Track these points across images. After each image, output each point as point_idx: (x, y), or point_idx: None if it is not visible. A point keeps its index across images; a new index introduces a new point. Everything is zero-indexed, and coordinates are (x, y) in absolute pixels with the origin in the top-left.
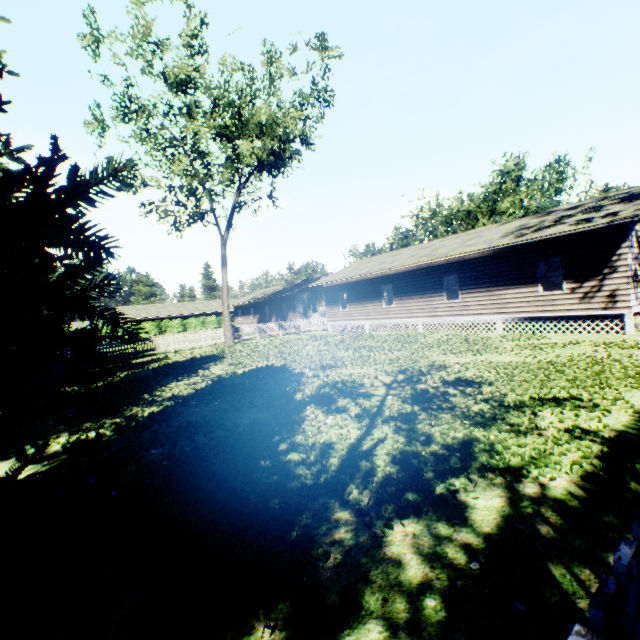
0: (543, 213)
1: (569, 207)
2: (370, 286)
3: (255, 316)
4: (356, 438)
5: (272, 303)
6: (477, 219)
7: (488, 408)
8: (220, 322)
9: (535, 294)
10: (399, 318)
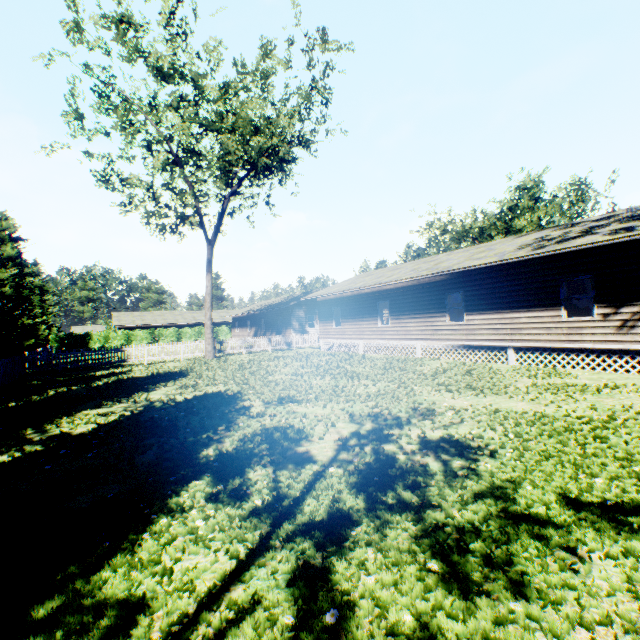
0: (567, 225)
1: (599, 218)
2: (365, 302)
3: (251, 329)
4: (204, 593)
5: (268, 316)
6: (491, 237)
7: (483, 519)
8: (217, 333)
9: (557, 319)
10: (395, 339)
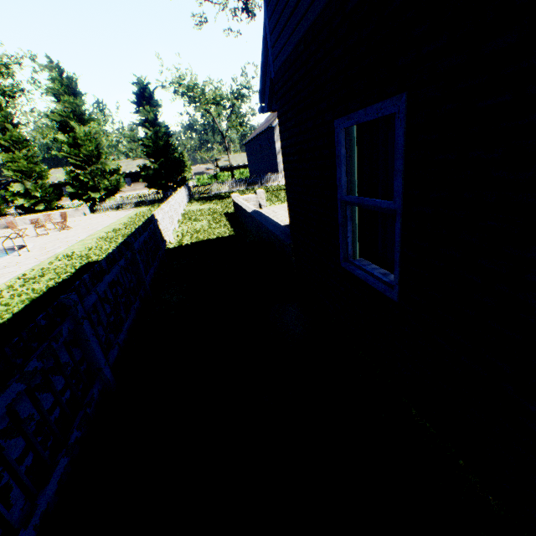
0: (147, 158)
1: None
2: None
3: None
4: None
5: None
6: None
7: None
8: None
9: None
10: None
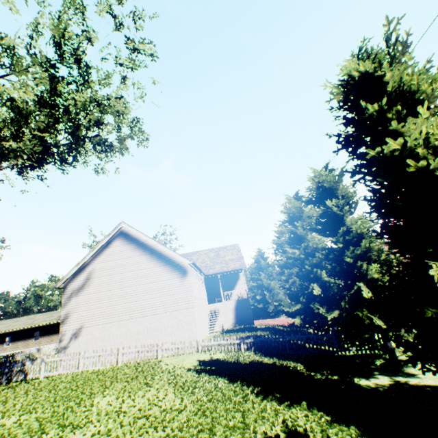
0: None
1: None
2: (0, 337)
3: None
4: None
5: None
6: None
7: None
8: None
9: None
10: (12, 350)
